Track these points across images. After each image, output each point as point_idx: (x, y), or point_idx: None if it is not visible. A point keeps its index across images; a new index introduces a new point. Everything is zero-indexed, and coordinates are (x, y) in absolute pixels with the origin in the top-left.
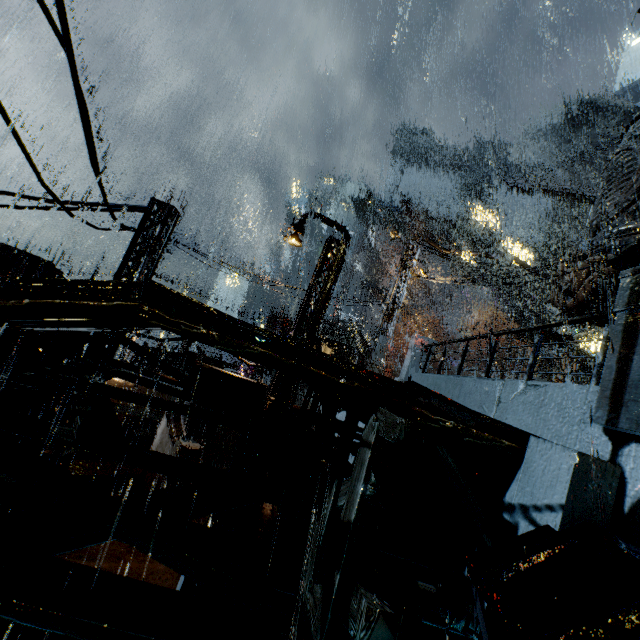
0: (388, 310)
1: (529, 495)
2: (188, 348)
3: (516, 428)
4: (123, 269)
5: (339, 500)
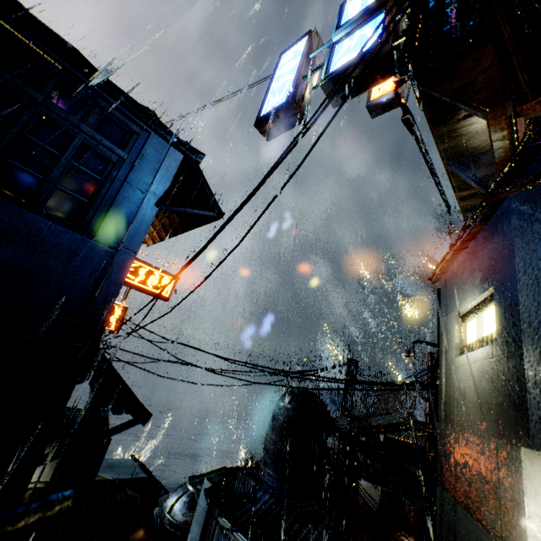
0: None
1: None
2: None
3: None
4: (345, 392)
5: None
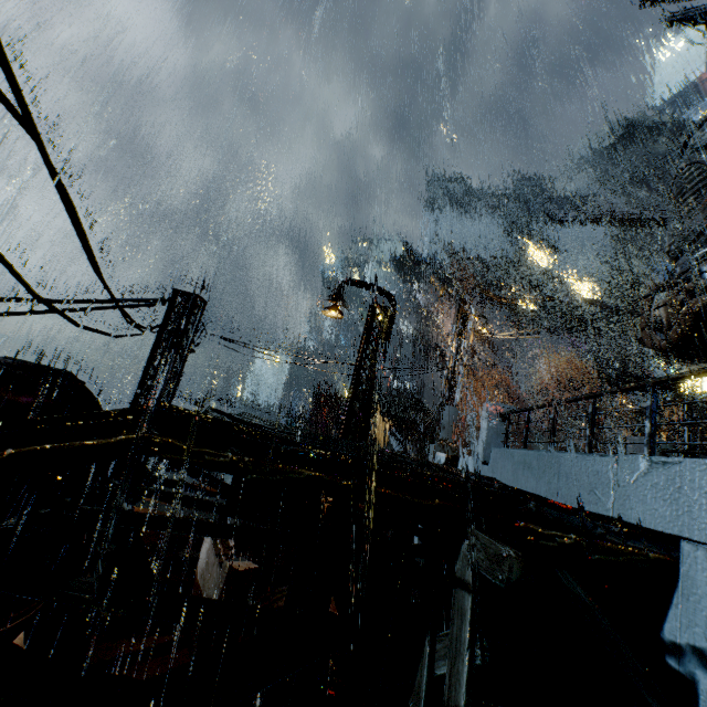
0: (450, 375)
1: (702, 633)
2: None
3: (659, 532)
4: (148, 371)
5: (436, 666)
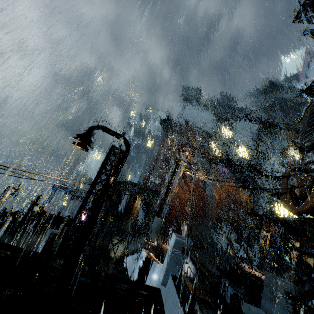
0: (162, 196)
1: None
2: (32, 209)
3: None
4: None
5: None
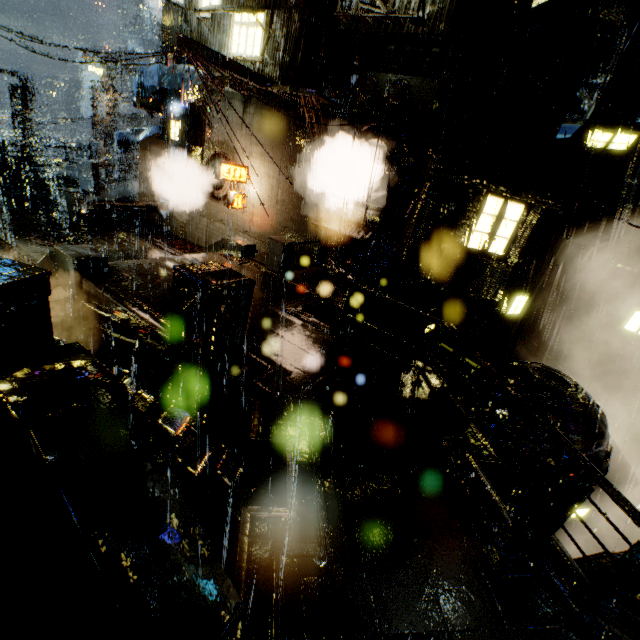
0: (92, 122)
1: None
2: None
3: None
4: None
5: None
